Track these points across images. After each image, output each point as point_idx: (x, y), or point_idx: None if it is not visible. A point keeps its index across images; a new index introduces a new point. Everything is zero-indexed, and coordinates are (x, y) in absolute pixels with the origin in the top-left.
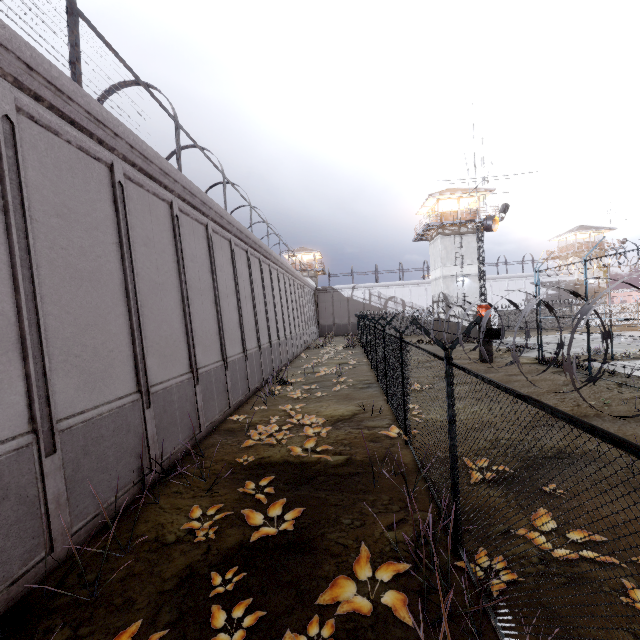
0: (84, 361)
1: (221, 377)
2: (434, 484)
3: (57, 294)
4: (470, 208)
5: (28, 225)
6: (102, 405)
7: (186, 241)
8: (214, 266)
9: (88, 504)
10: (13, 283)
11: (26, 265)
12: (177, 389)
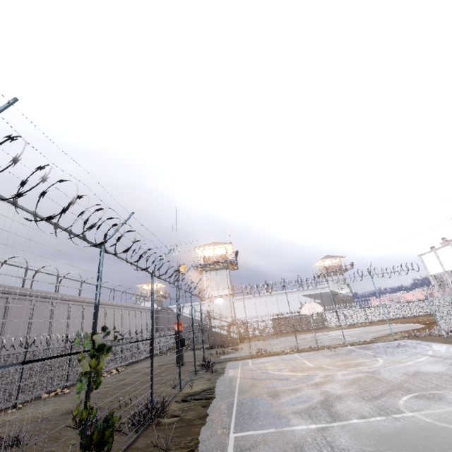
0: None
1: None
2: None
3: None
4: (217, 254)
5: None
6: None
7: None
8: None
9: None
10: None
11: None
12: None
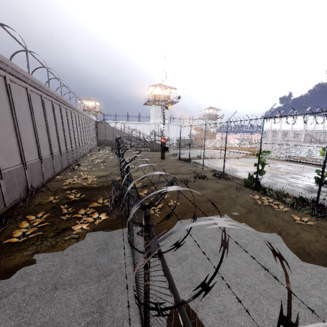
0: (5, 152)
1: (51, 161)
2: None
3: None
4: (166, 95)
5: None
6: (12, 167)
7: (33, 104)
8: (45, 114)
9: (12, 196)
10: None
11: None
12: (35, 164)
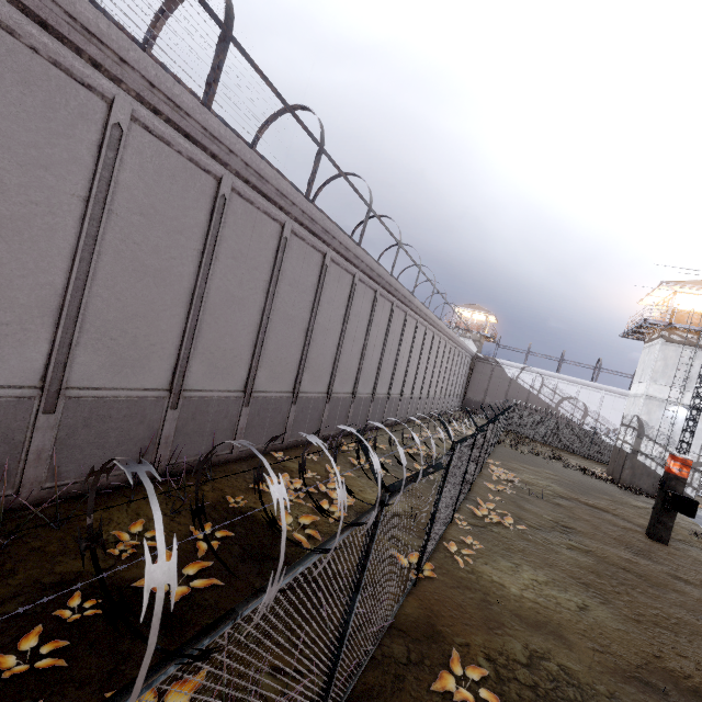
0: (119, 345)
1: (283, 409)
2: (386, 656)
3: (114, 281)
4: None
5: (104, 217)
6: (123, 389)
7: (290, 264)
8: (319, 296)
9: (71, 469)
10: (72, 262)
11: (90, 250)
12: (218, 402)
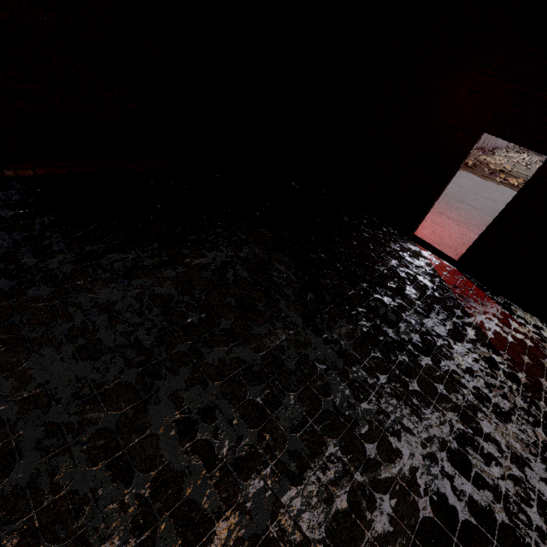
0: None
1: None
2: None
3: None
4: None
5: None
6: None
7: None
8: None
9: None
10: None
11: None
12: None
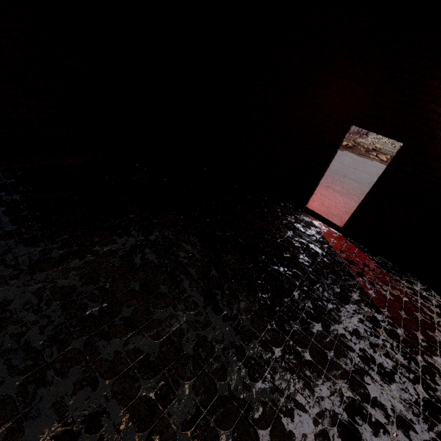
0: None
1: None
2: None
3: None
4: None
5: None
6: None
7: None
8: None
9: None
10: None
11: None
12: None
